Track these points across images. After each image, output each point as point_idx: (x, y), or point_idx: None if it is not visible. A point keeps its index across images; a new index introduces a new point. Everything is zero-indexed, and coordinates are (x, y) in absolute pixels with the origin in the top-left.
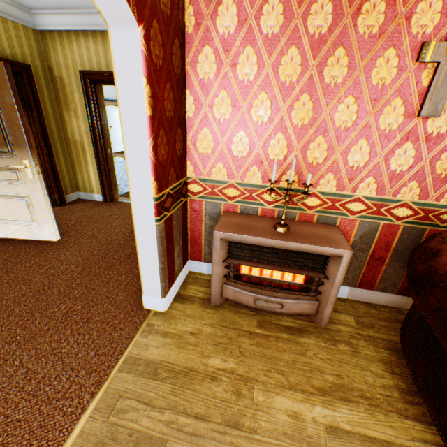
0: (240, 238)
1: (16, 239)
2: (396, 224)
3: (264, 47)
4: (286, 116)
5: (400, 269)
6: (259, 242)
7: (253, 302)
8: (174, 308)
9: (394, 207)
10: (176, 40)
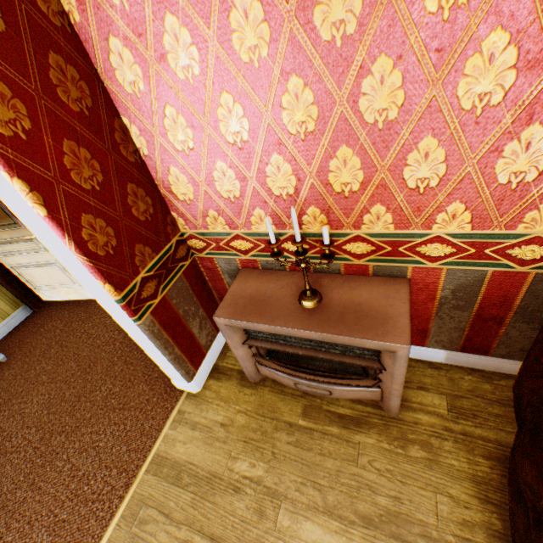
0: (247, 325)
1: (71, 302)
2: (519, 271)
3: (191, 5)
4: (275, 124)
5: (535, 333)
6: (272, 329)
7: (294, 384)
8: (208, 387)
9: (513, 245)
10: (51, 56)
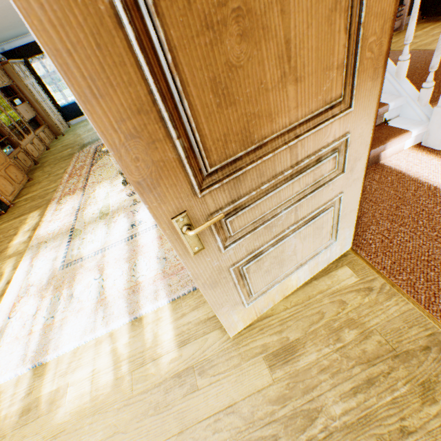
0: None
1: None
2: None
3: None
4: None
5: (412, 2)
6: None
7: None
8: None
9: None
10: None
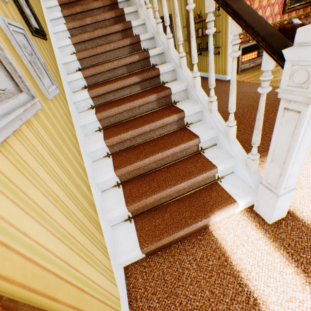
0: (246, 46)
1: None
2: None
3: None
4: None
5: None
6: (250, 44)
7: (249, 66)
8: None
9: None
10: None
